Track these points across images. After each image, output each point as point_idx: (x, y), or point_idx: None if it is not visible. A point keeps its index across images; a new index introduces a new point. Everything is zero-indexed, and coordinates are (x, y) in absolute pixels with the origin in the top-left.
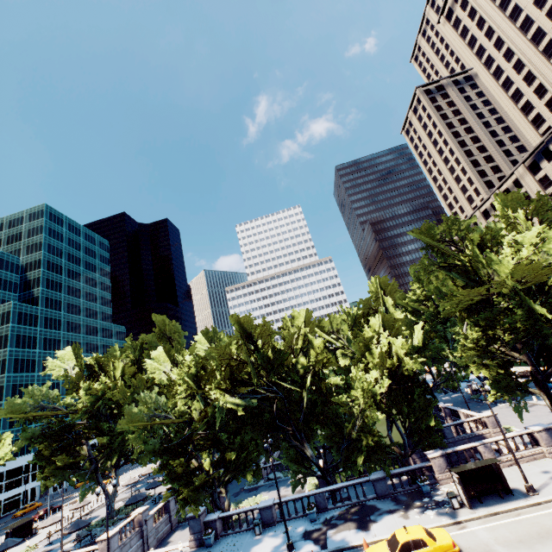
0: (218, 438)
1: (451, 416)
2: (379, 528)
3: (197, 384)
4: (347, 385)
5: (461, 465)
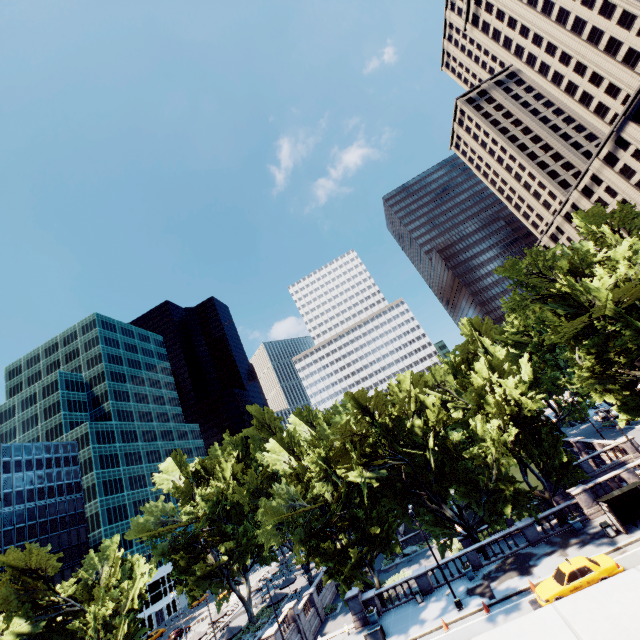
0: (356, 516)
1: (585, 449)
2: (541, 570)
3: (329, 465)
4: (472, 438)
5: (607, 494)
